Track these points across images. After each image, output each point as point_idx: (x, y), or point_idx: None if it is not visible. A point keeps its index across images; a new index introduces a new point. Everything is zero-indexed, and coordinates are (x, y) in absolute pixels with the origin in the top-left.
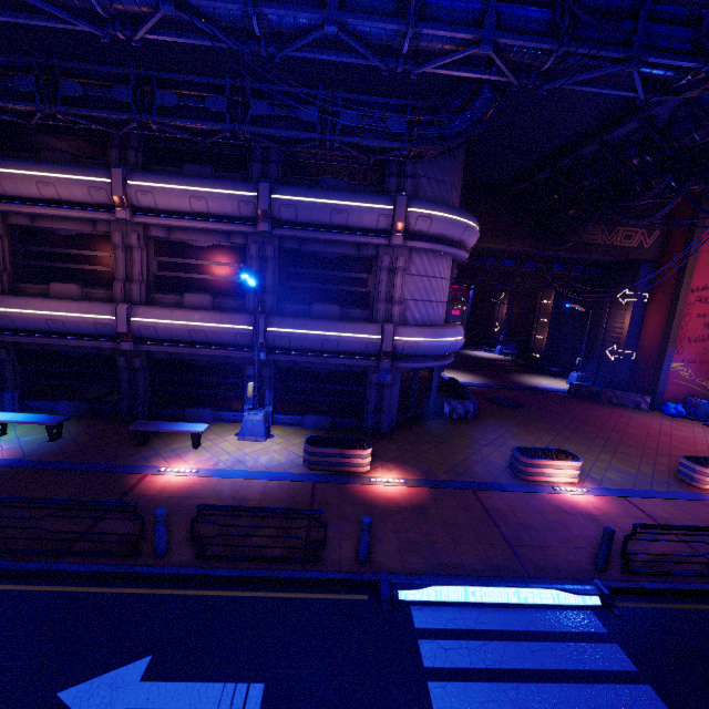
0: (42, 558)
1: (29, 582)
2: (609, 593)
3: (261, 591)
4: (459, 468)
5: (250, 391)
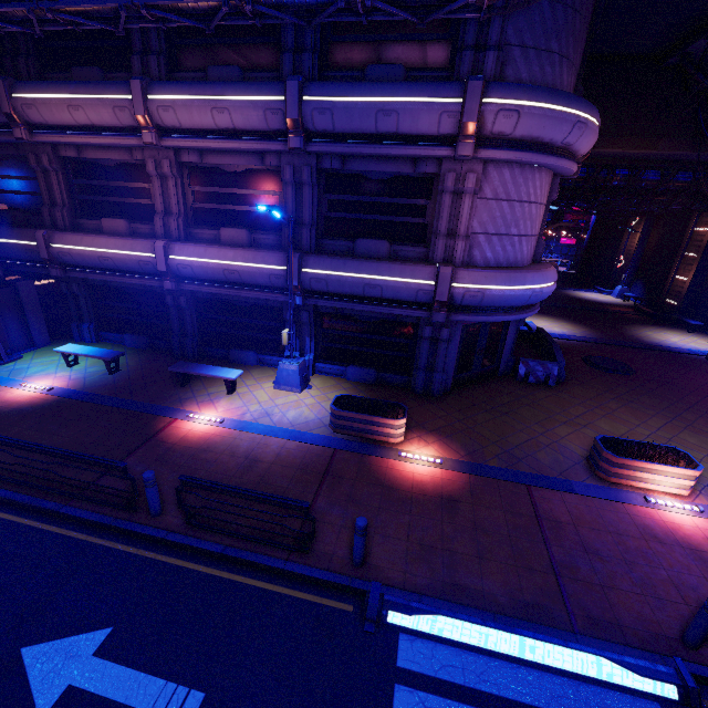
0: (57, 498)
1: (44, 519)
2: (696, 687)
3: (240, 574)
4: (517, 451)
5: (285, 339)
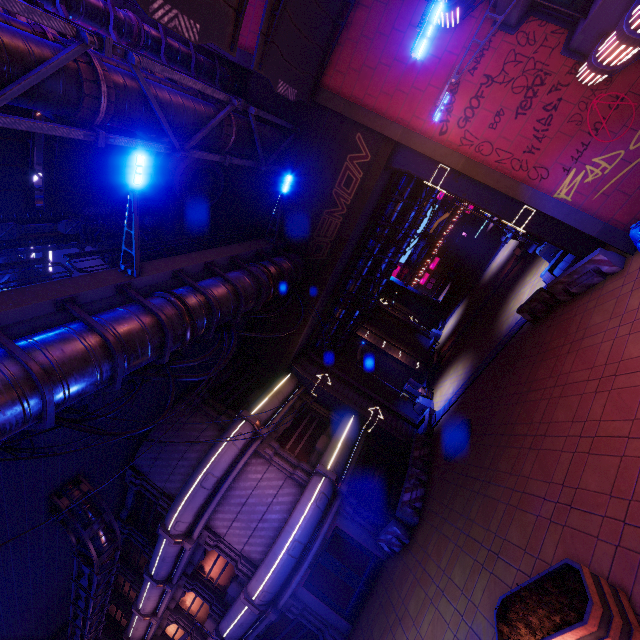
0: None
1: None
2: None
3: None
4: None
5: None
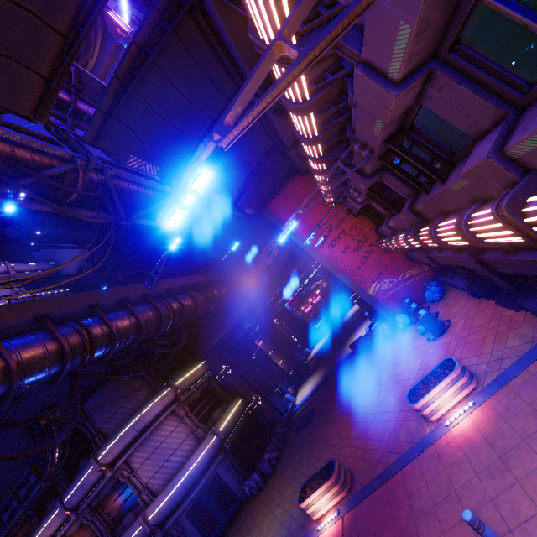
0: None
1: None
2: None
3: None
4: None
5: None
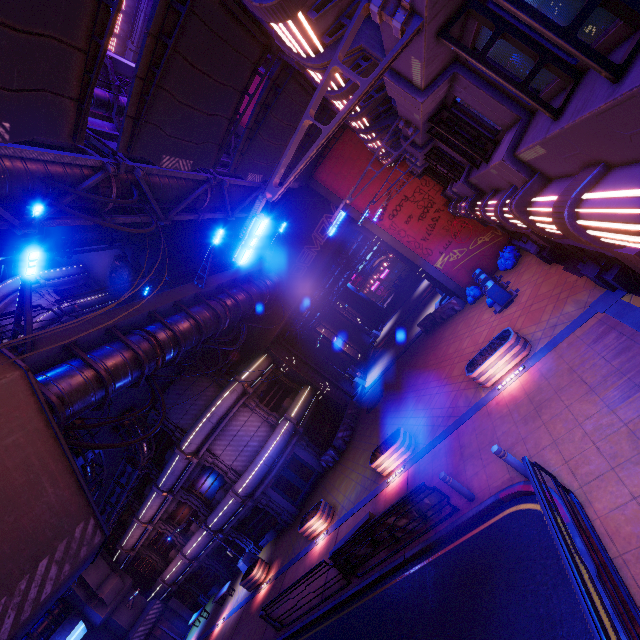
0: None
1: None
2: None
3: None
4: (296, 544)
5: (230, 554)
